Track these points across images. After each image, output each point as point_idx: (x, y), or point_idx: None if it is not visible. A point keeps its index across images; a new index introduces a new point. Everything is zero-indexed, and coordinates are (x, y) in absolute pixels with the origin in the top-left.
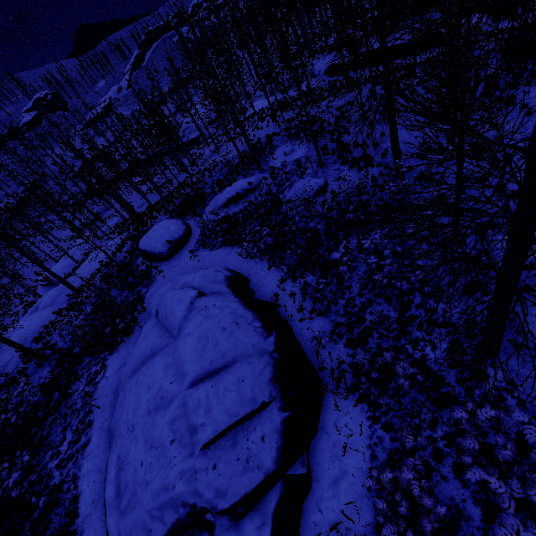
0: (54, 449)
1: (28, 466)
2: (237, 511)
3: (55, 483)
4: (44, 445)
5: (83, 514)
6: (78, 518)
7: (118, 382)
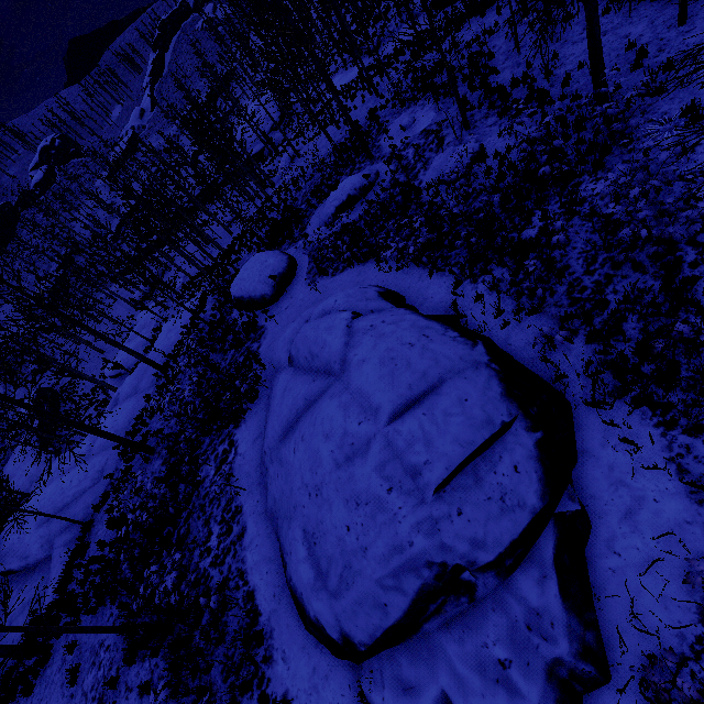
0: (201, 546)
1: (182, 564)
2: (505, 564)
3: (219, 582)
4: (187, 545)
5: (266, 611)
6: (261, 617)
7: (259, 456)
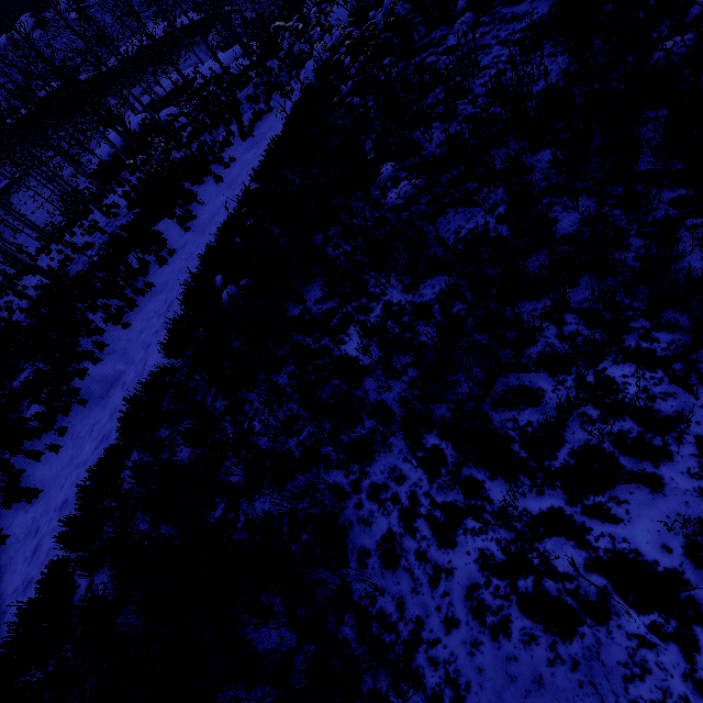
0: None
1: None
2: None
3: None
4: None
5: None
6: None
7: None
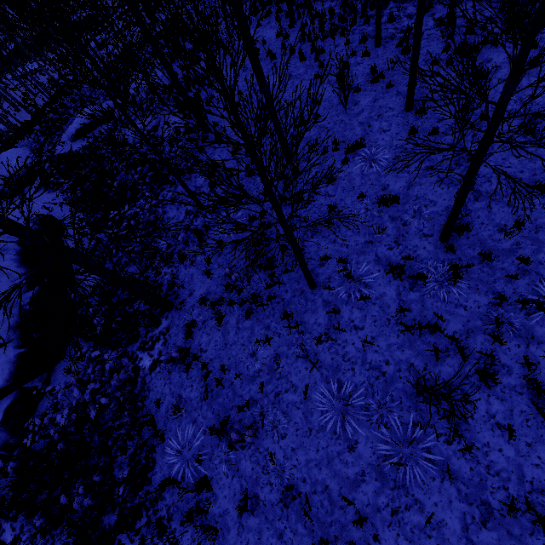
0: None
1: None
2: None
3: None
4: None
5: None
6: None
7: None
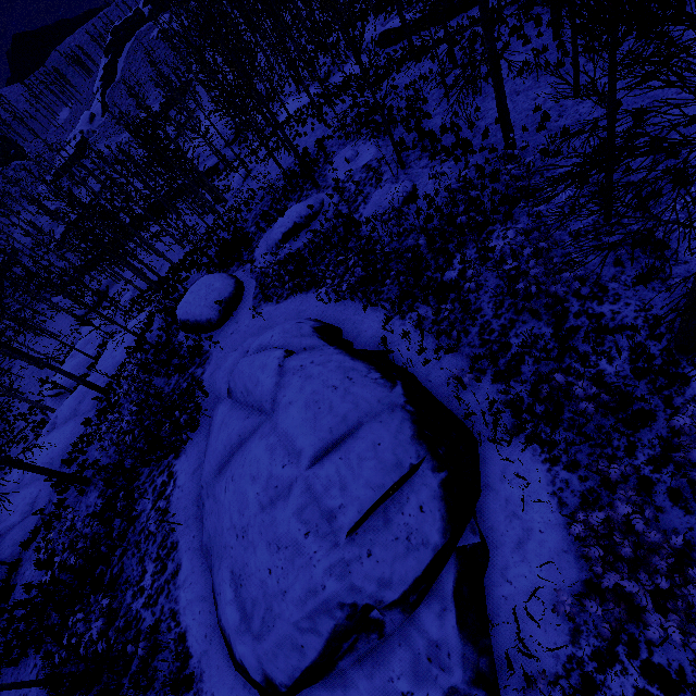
0: (135, 586)
1: (110, 610)
2: (409, 600)
3: (150, 625)
4: (120, 585)
5: (197, 653)
6: (191, 659)
7: (197, 489)
